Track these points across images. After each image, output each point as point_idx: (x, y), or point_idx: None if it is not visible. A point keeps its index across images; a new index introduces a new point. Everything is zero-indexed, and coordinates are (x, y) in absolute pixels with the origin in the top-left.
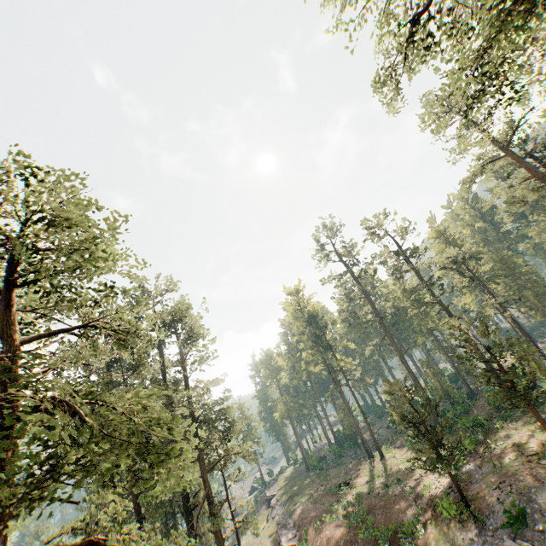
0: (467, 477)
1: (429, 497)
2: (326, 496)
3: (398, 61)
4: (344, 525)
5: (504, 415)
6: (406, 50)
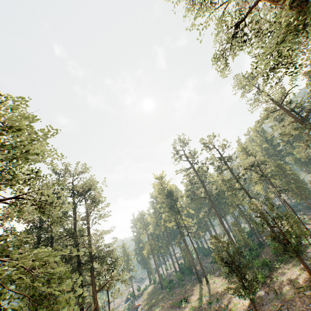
0: (260, 300)
1: None
2: (172, 307)
3: (226, 48)
4: None
5: (280, 259)
6: (231, 41)
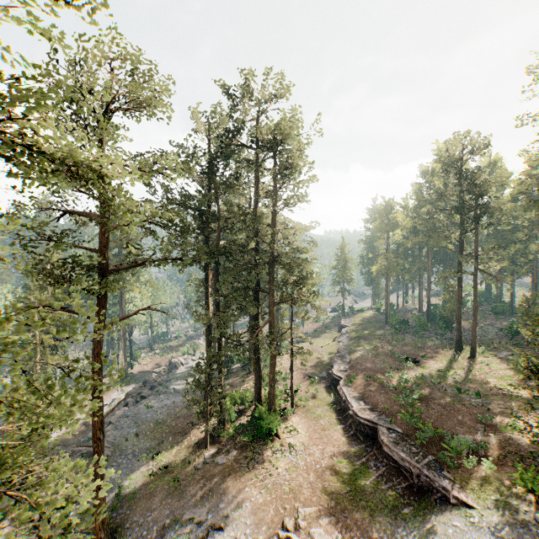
0: None
1: (507, 439)
2: (389, 357)
3: None
4: (390, 396)
5: None
6: None
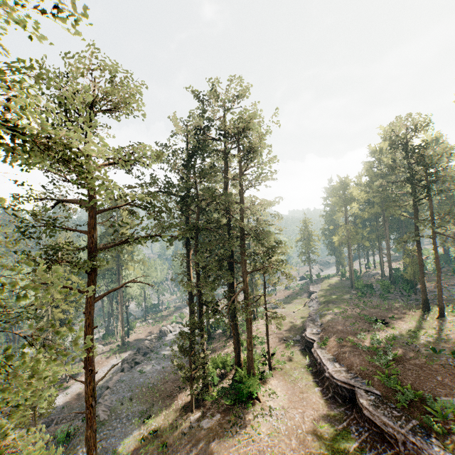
0: None
1: None
2: (358, 319)
3: None
4: (364, 357)
5: None
6: None
